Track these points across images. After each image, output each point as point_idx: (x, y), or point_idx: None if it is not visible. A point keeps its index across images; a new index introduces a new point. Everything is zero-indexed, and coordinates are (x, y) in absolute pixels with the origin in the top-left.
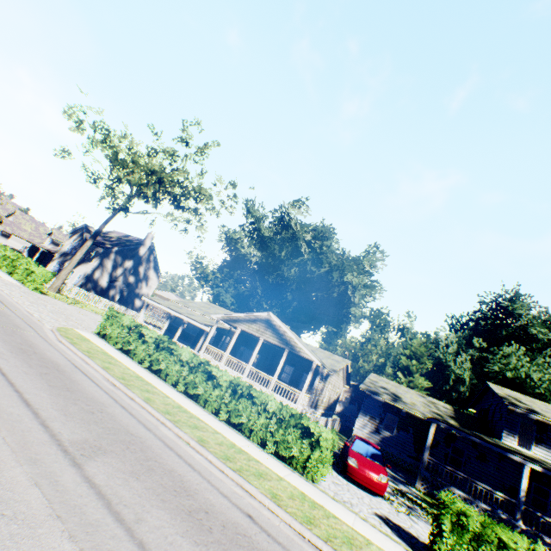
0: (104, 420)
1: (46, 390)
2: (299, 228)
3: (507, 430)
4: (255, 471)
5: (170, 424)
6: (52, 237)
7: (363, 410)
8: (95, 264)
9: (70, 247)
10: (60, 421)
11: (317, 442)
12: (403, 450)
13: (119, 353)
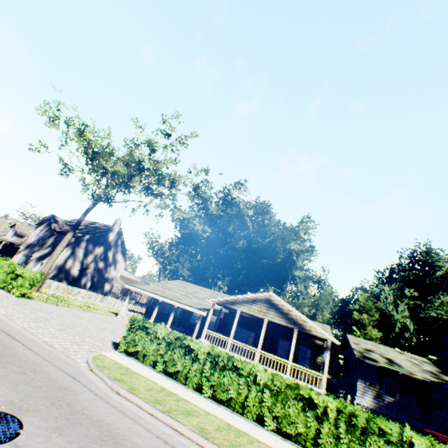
0: None
1: None
2: (242, 205)
3: None
4: None
5: None
6: (14, 229)
7: (361, 376)
8: (66, 254)
9: (36, 238)
10: None
11: None
12: (410, 415)
13: (166, 379)
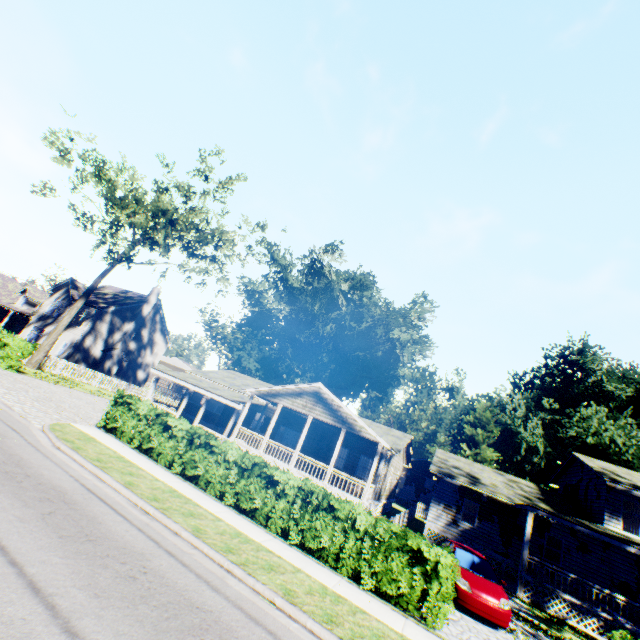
0: (153, 590)
1: (57, 548)
2: (333, 277)
3: (609, 511)
4: (370, 634)
5: (240, 571)
6: (26, 295)
7: (436, 497)
8: (85, 329)
9: (50, 308)
10: (92, 613)
11: (433, 570)
12: (488, 545)
13: (137, 454)
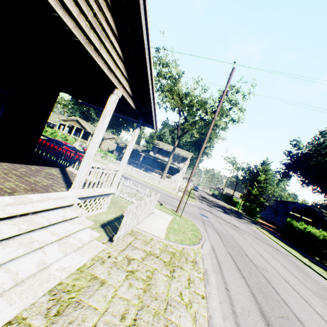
0: None
1: None
2: None
3: (151, 151)
4: None
5: None
6: None
7: (116, 150)
8: None
9: None
10: None
11: (69, 140)
12: None
13: None
